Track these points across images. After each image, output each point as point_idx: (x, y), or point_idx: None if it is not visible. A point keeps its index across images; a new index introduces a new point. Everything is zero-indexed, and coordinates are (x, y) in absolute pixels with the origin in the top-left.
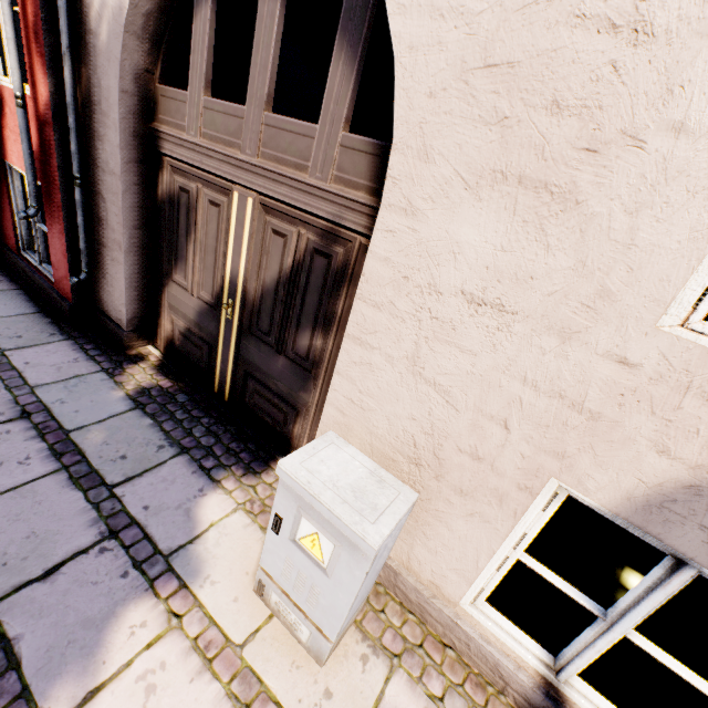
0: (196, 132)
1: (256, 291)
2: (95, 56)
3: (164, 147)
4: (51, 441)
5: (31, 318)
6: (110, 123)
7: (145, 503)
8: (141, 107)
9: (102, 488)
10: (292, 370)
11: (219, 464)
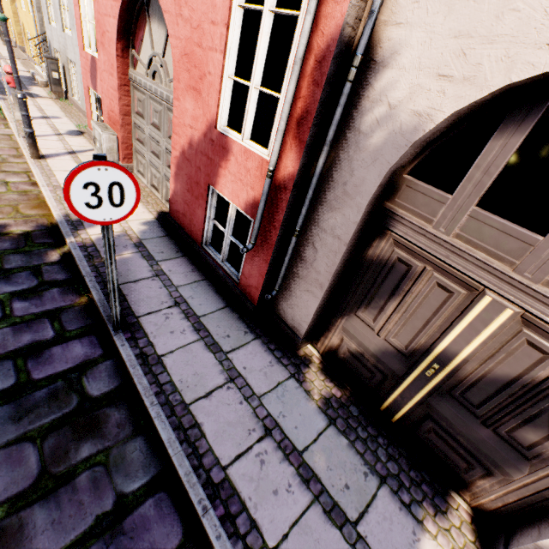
0: (448, 231)
1: (473, 371)
2: (355, 150)
3: (394, 226)
4: (295, 465)
5: (226, 313)
6: (351, 203)
7: (384, 547)
8: (381, 192)
9: (348, 525)
10: (500, 445)
11: (412, 498)
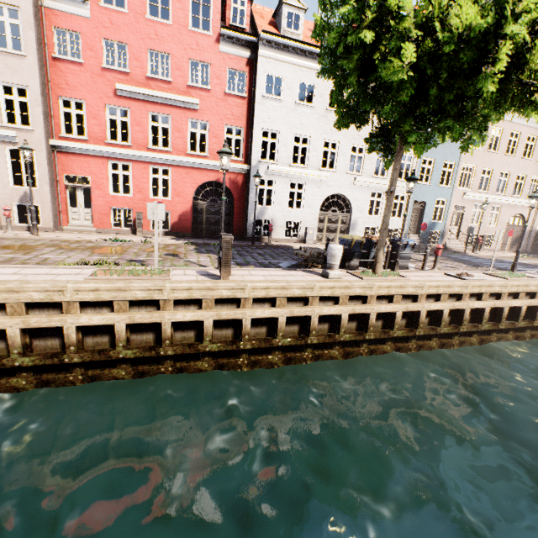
0: None
1: None
2: None
3: None
4: None
5: None
6: None
7: None
8: None
9: None
10: None
11: None
